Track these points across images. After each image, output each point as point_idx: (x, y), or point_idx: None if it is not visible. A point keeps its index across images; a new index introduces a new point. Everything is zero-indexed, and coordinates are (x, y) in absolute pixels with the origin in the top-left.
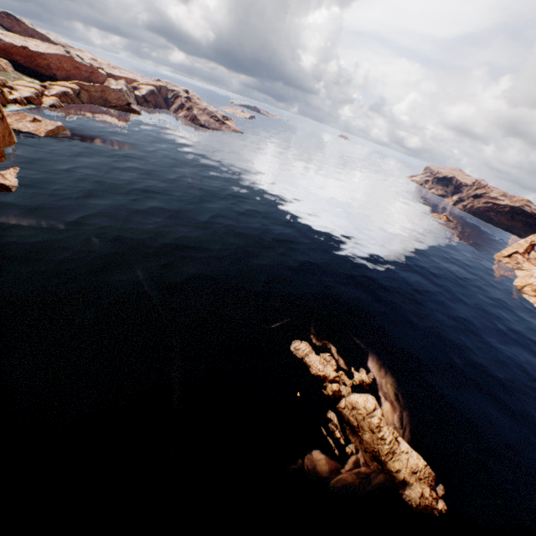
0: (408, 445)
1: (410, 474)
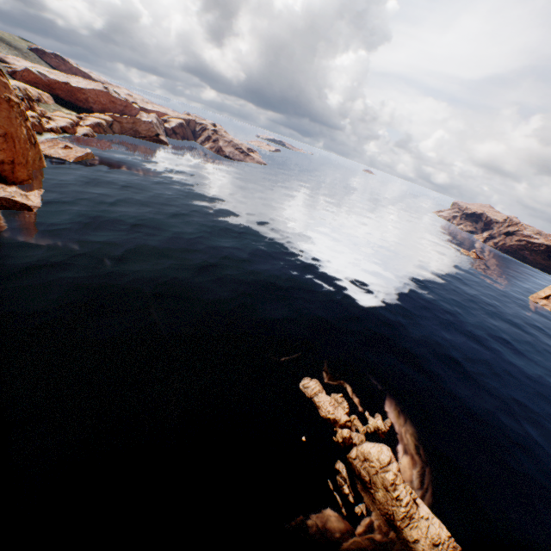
0: (428, 510)
1: (431, 546)
